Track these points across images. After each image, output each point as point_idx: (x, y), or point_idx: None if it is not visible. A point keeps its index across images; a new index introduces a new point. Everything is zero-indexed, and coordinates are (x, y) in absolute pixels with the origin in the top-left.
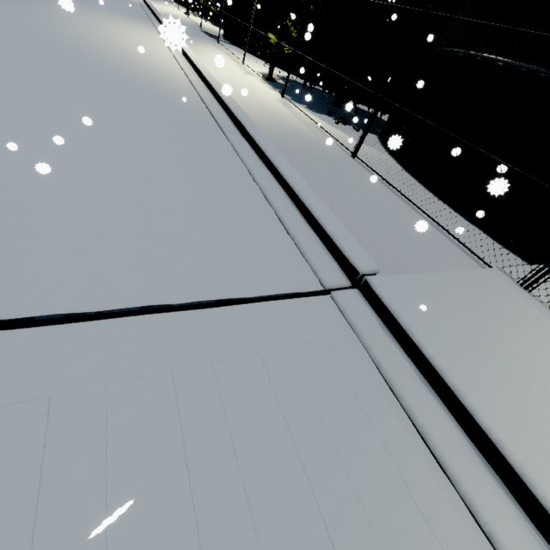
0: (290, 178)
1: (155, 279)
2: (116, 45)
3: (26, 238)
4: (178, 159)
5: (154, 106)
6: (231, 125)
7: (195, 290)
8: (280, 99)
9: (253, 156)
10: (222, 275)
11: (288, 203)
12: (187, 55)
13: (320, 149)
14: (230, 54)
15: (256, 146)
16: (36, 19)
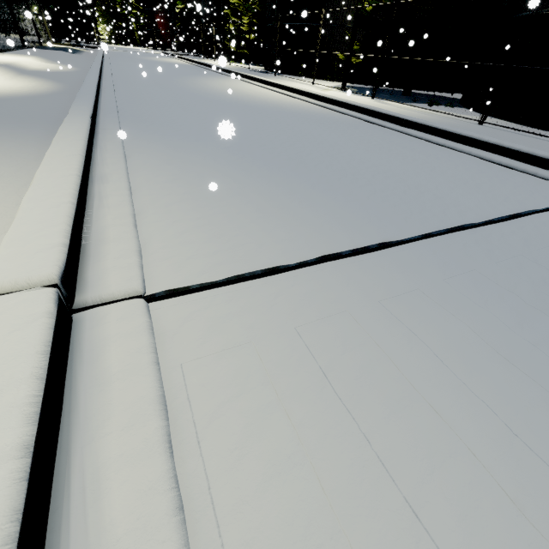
0: (489, 139)
1: (507, 201)
2: (245, 94)
3: (424, 192)
4: (400, 147)
5: (333, 123)
6: (386, 122)
7: (533, 203)
8: (373, 100)
9: (433, 136)
10: (532, 196)
11: (499, 156)
12: (289, 87)
13: (454, 124)
14: (294, 81)
15: (429, 129)
16: (193, 92)
